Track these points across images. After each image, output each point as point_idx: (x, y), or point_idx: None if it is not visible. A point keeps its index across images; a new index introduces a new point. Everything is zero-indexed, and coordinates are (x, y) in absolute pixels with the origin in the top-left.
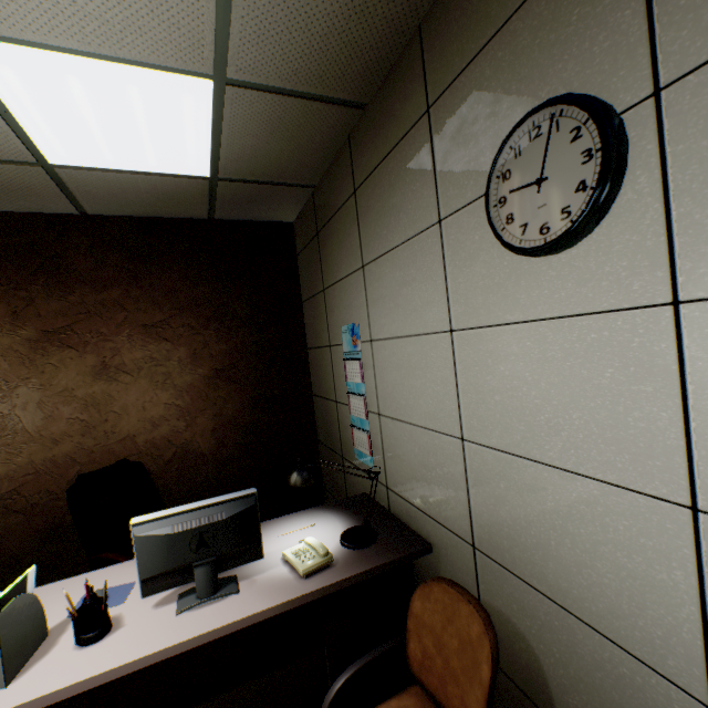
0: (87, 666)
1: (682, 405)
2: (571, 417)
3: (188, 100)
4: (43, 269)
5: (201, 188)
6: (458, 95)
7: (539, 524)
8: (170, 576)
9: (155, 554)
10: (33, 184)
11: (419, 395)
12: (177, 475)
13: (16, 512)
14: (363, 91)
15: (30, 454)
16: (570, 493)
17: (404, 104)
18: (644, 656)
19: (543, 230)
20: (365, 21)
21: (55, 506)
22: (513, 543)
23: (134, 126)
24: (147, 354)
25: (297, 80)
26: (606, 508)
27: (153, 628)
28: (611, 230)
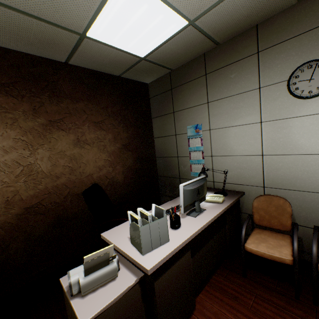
0: (189, 231)
1: None
2: (310, 140)
3: (173, 26)
4: (47, 88)
5: (133, 61)
6: (274, 51)
7: (294, 171)
8: (189, 206)
9: (188, 196)
10: (63, 42)
11: (240, 145)
12: (110, 192)
13: (39, 214)
14: (224, 39)
15: (45, 184)
16: (307, 160)
17: (244, 48)
18: None
19: (309, 92)
20: (246, 19)
21: (59, 209)
22: (283, 180)
23: (142, 30)
24: (96, 136)
25: (211, 30)
26: None
27: (193, 221)
28: None
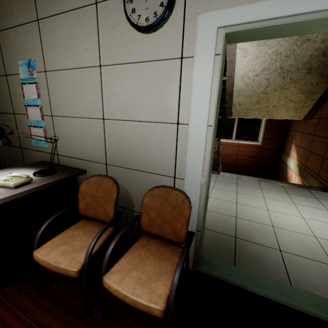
0: None
1: (179, 92)
2: (148, 101)
3: None
4: None
5: None
6: None
7: (134, 145)
8: None
9: None
10: None
11: (80, 101)
12: None
13: None
14: None
15: None
16: (145, 130)
17: None
18: (161, 173)
19: (147, 20)
20: None
21: None
22: (124, 156)
23: None
24: None
25: None
26: (156, 131)
27: None
28: (168, 28)
